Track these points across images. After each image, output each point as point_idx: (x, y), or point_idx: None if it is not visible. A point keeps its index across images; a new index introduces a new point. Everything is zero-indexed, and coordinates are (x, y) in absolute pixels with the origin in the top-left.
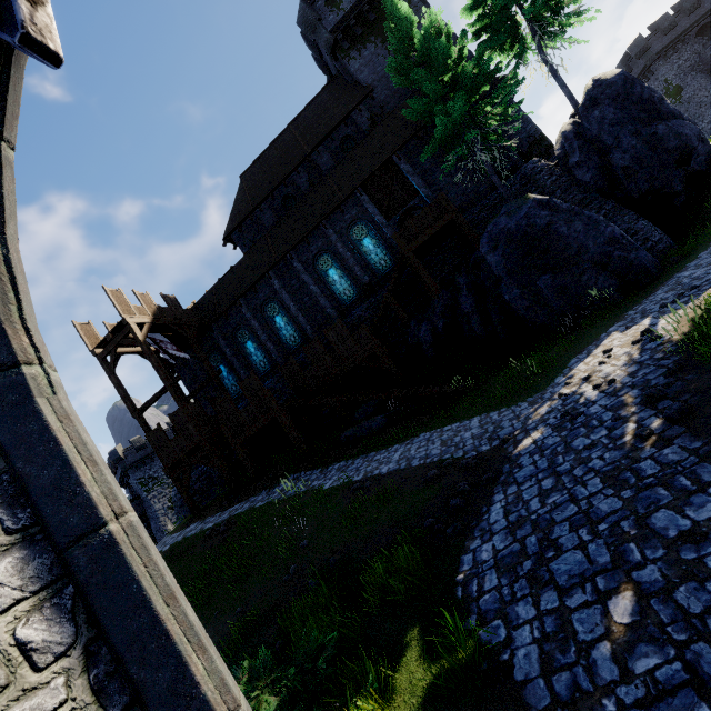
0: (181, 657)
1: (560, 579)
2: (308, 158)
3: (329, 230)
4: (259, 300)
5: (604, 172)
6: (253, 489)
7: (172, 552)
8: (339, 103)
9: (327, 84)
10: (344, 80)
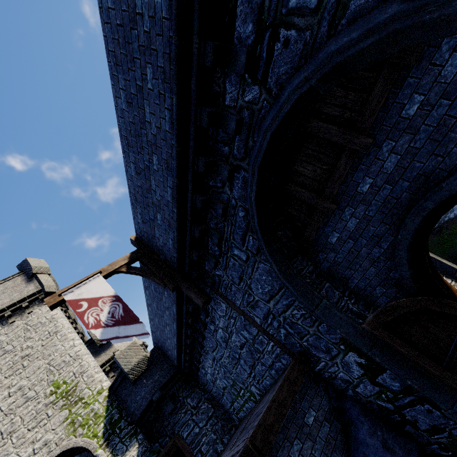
0: (439, 260)
1: None
2: None
3: None
4: None
5: None
6: None
7: None
8: None
9: None
10: None
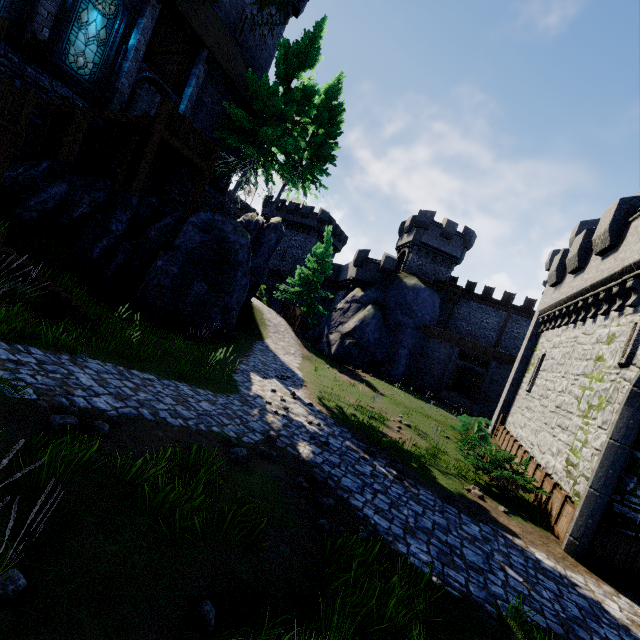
0: None
1: (482, 566)
2: None
3: None
4: None
5: None
6: None
7: None
8: None
9: None
10: None
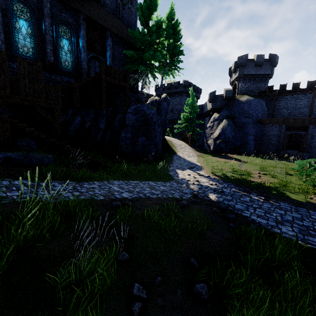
0: None
1: None
2: None
3: (48, 3)
4: None
5: None
6: None
7: None
8: None
9: None
10: None
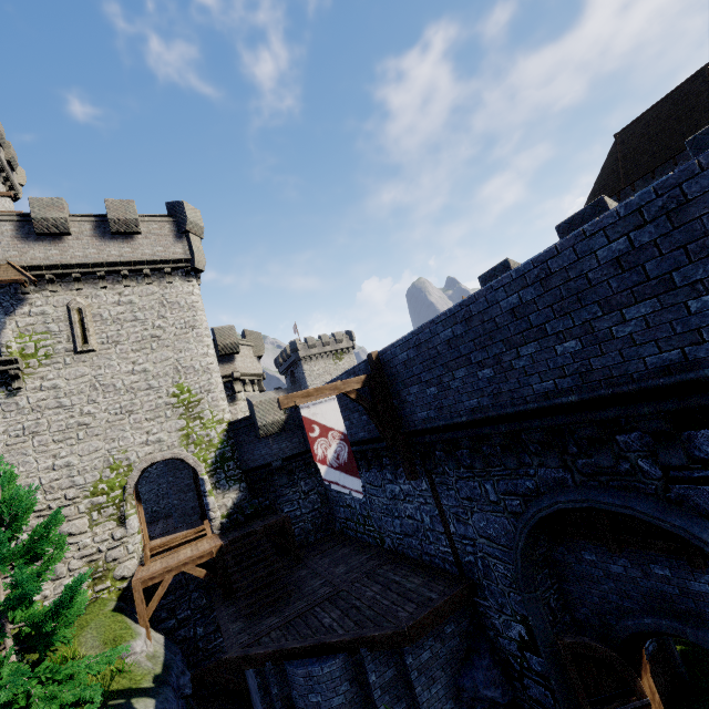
0: None
1: None
2: None
3: None
4: None
5: None
6: None
7: None
8: None
9: None
10: None
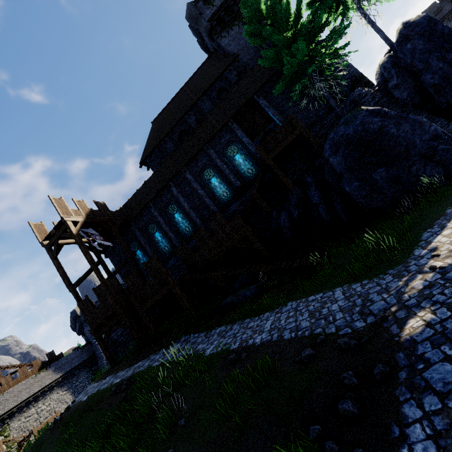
0: None
1: None
2: (195, 104)
3: (210, 150)
4: (163, 203)
5: (417, 91)
6: (154, 347)
7: (88, 404)
8: (215, 68)
9: (207, 58)
10: (219, 53)
